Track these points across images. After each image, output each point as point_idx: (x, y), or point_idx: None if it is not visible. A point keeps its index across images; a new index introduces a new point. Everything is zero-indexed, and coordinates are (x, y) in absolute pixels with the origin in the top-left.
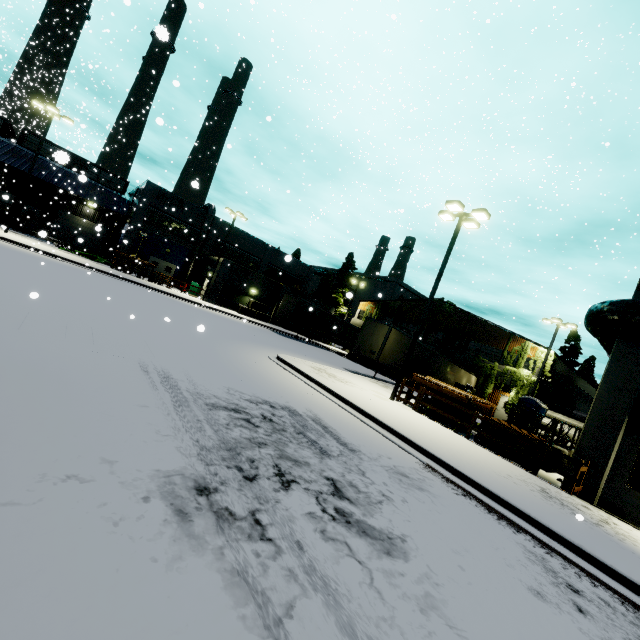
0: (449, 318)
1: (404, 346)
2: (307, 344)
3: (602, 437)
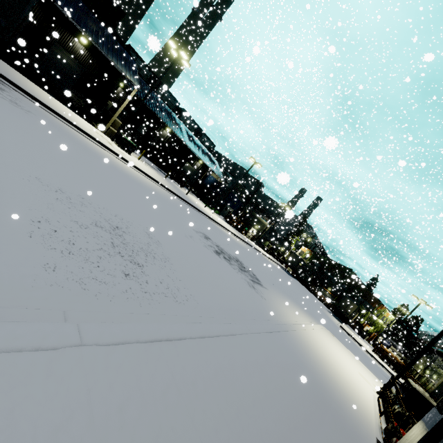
0: (352, 280)
1: (356, 311)
2: (293, 278)
3: (441, 391)
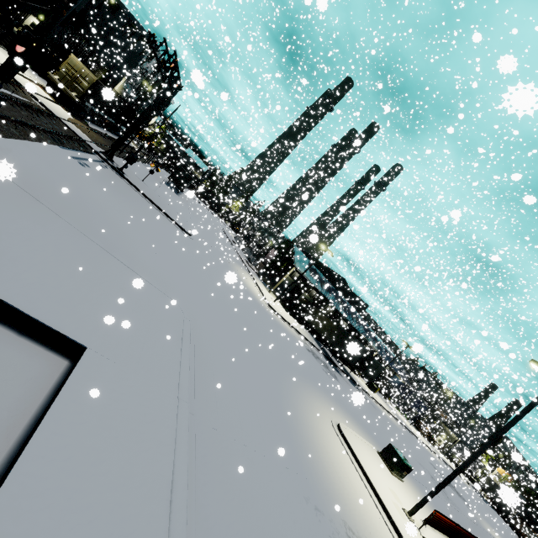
0: None
1: None
2: (490, 507)
3: None
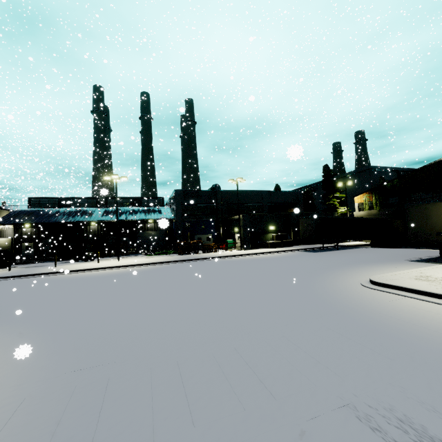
0: None
1: None
2: (338, 250)
3: None
